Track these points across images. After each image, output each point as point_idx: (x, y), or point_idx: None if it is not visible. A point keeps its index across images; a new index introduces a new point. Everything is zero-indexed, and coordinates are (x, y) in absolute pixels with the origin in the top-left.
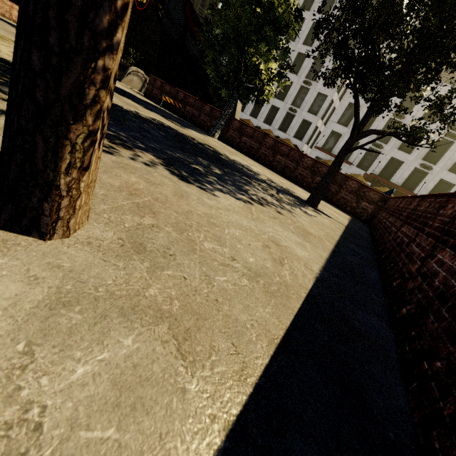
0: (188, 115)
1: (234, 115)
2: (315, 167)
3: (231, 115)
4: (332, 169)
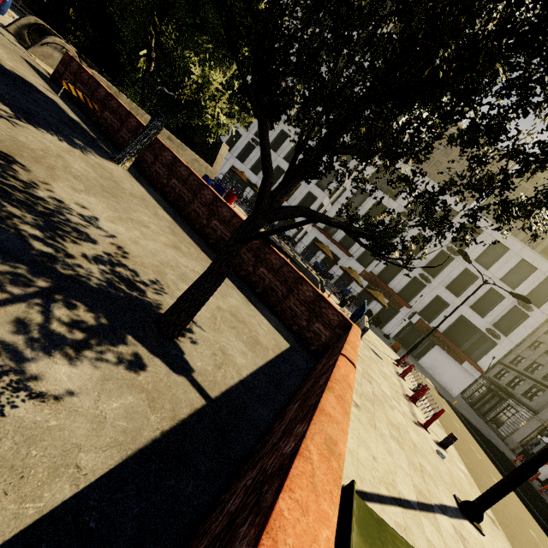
0: (104, 123)
1: (214, 157)
2: (261, 251)
3: (211, 156)
4: (214, 267)
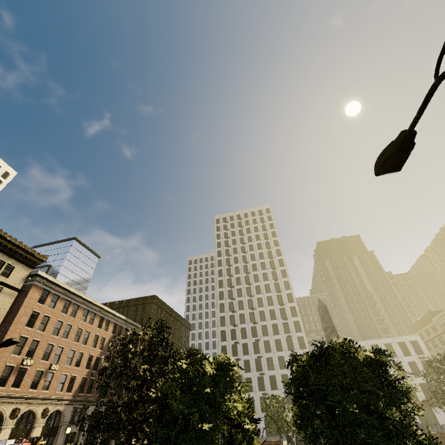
0: None
1: None
2: (442, 435)
3: None
4: None
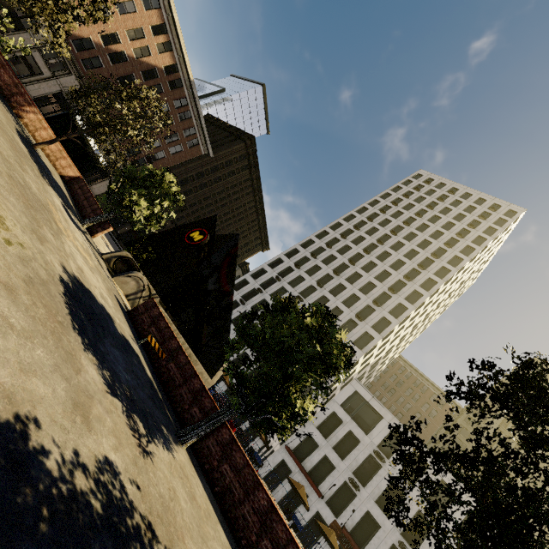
0: (166, 373)
1: (216, 370)
2: None
3: (213, 368)
4: None
